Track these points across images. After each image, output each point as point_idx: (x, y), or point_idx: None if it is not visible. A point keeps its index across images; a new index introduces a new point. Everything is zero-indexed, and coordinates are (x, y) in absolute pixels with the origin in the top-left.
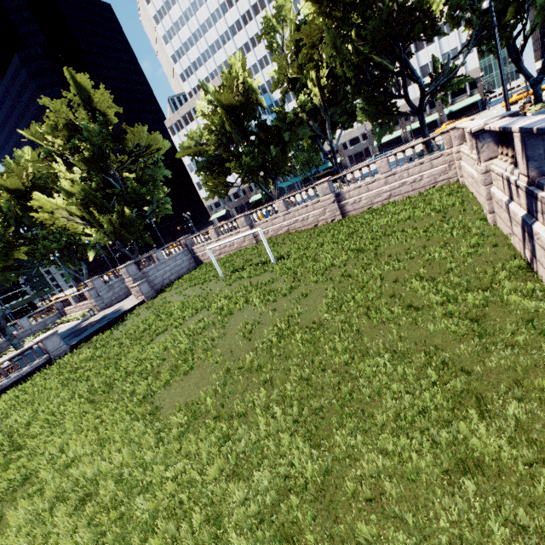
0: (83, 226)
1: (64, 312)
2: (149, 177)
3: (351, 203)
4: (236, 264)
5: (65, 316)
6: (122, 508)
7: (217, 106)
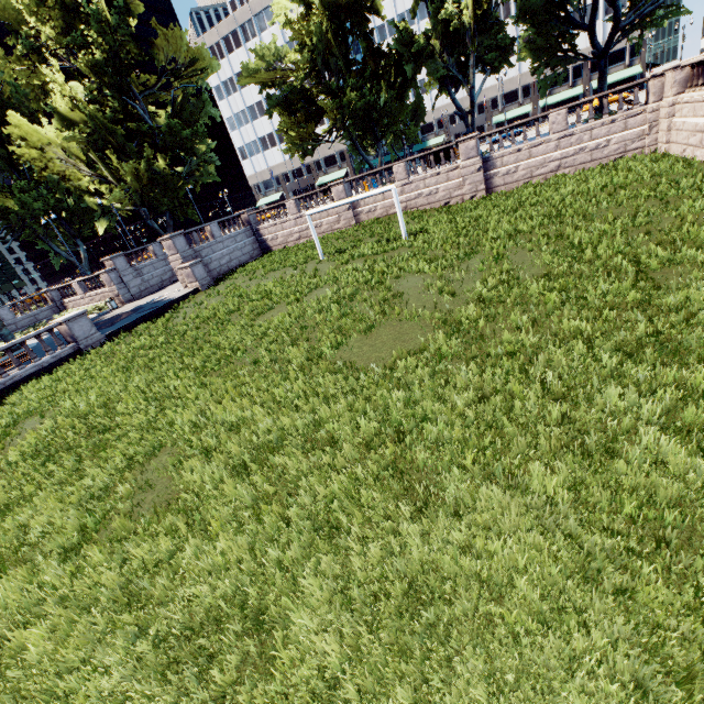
0: (89, 180)
1: (62, 305)
2: (189, 116)
3: (502, 175)
4: (337, 245)
5: (66, 311)
6: (405, 439)
7: (309, 7)
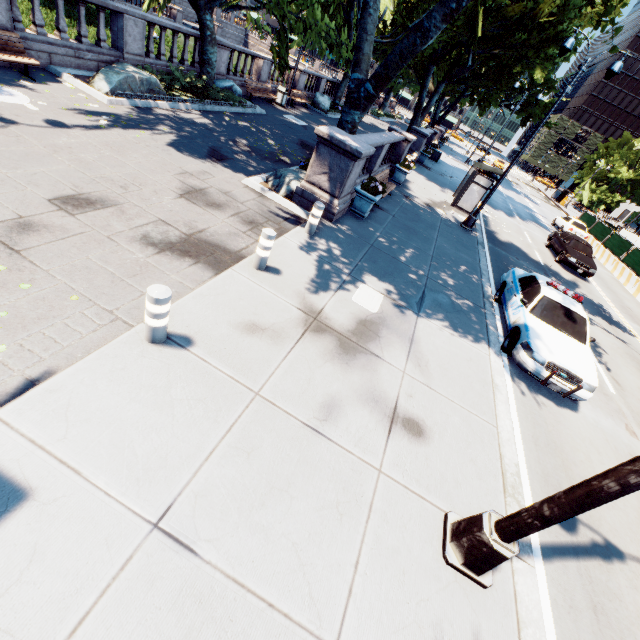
0: None
1: None
2: None
3: None
4: None
5: None
6: None
7: None
